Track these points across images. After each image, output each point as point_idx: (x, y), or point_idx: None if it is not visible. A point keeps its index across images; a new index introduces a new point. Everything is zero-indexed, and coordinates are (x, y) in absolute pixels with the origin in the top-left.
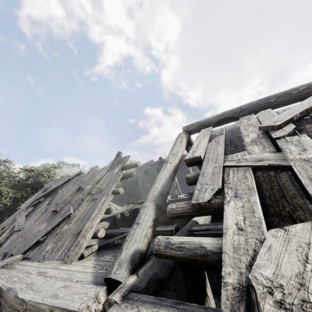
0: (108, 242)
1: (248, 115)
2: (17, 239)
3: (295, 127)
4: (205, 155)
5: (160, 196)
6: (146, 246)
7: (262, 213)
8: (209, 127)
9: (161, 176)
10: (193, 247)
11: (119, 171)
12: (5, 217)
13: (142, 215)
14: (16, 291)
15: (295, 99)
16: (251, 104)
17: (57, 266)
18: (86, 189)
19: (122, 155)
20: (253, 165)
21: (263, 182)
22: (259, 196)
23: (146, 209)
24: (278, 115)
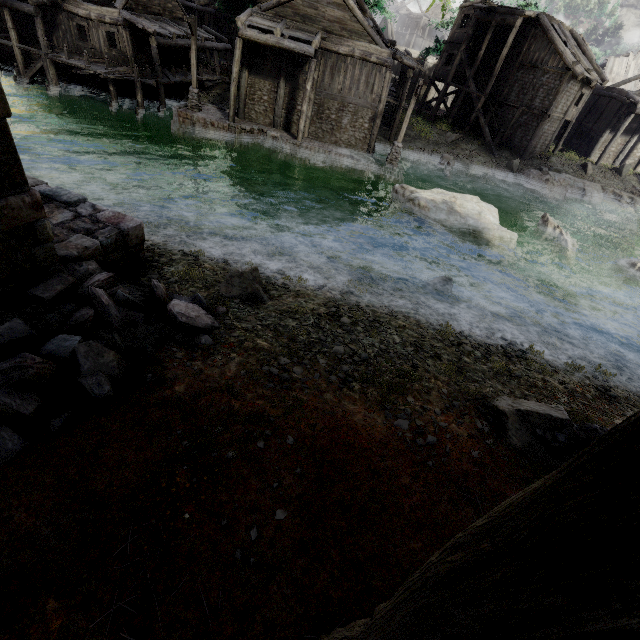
0: None
1: None
2: None
3: None
4: None
5: None
6: None
7: None
8: None
9: None
10: None
11: None
12: None
13: None
14: None
15: None
16: None
17: None
18: None
19: None
20: None
21: None
22: None
23: None
24: None
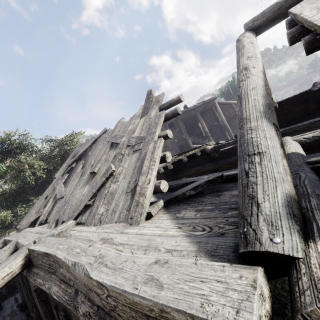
0: (176, 195)
1: None
2: (63, 205)
3: None
4: None
5: (269, 110)
6: (293, 189)
7: None
8: None
9: (250, 85)
10: None
11: (158, 112)
12: (46, 189)
13: (259, 140)
14: (84, 268)
15: None
16: None
17: (121, 230)
18: (121, 142)
19: (154, 93)
20: None
21: None
22: None
23: (258, 131)
24: None
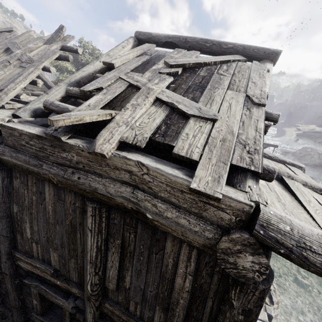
0: None
1: (188, 50)
2: None
3: (183, 72)
4: (120, 66)
5: (76, 83)
6: None
7: (103, 102)
8: (152, 44)
9: (85, 69)
10: (63, 107)
11: (56, 50)
12: None
13: (53, 90)
14: None
15: (221, 53)
16: (194, 40)
17: None
18: (15, 53)
19: (65, 31)
20: (131, 82)
21: (125, 93)
22: (114, 97)
23: (58, 87)
24: (185, 58)
